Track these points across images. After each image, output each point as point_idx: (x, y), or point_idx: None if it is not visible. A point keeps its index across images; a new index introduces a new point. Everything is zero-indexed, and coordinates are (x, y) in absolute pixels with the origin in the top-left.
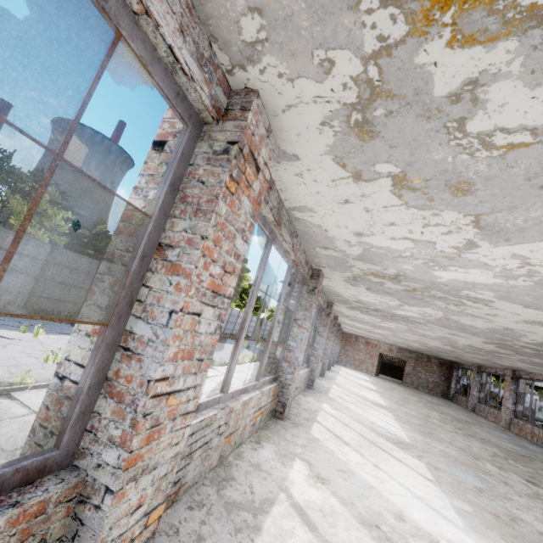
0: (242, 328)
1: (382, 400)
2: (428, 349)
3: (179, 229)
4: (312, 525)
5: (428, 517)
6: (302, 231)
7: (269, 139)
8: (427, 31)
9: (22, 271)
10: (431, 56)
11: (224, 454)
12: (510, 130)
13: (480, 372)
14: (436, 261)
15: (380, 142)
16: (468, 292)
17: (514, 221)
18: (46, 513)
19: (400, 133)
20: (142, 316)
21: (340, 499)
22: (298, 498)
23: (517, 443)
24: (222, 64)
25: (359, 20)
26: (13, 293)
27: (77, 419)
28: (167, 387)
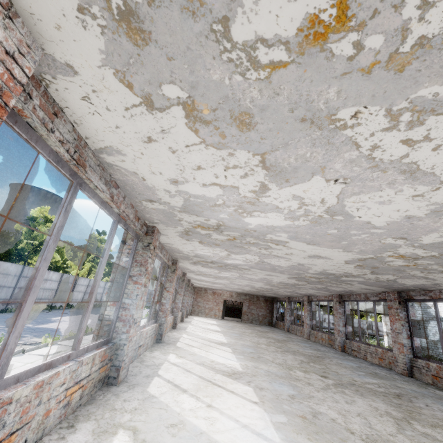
0: (29, 289)
1: (224, 339)
2: (256, 290)
3: None
4: None
5: None
6: (121, 181)
7: (13, 23)
8: None
9: None
10: None
11: None
12: (269, 41)
13: (290, 301)
14: (243, 208)
15: (156, 49)
16: (271, 235)
17: (289, 159)
18: None
19: (172, 37)
20: None
21: None
22: None
23: (315, 348)
24: None
25: None
26: None
27: None
28: None
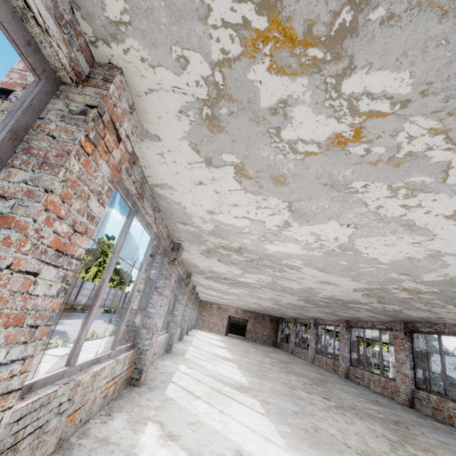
0: (97, 295)
1: (229, 355)
2: (263, 308)
3: (17, 180)
4: None
5: (260, 445)
6: (164, 207)
7: (132, 116)
8: (254, 56)
9: None
10: (258, 75)
11: (65, 436)
12: (306, 141)
13: (296, 323)
14: (266, 237)
15: (225, 135)
16: (287, 261)
17: (311, 207)
18: None
19: (239, 131)
20: None
21: (188, 451)
22: None
23: (318, 372)
24: (85, 33)
25: (207, 32)
26: None
27: None
28: None
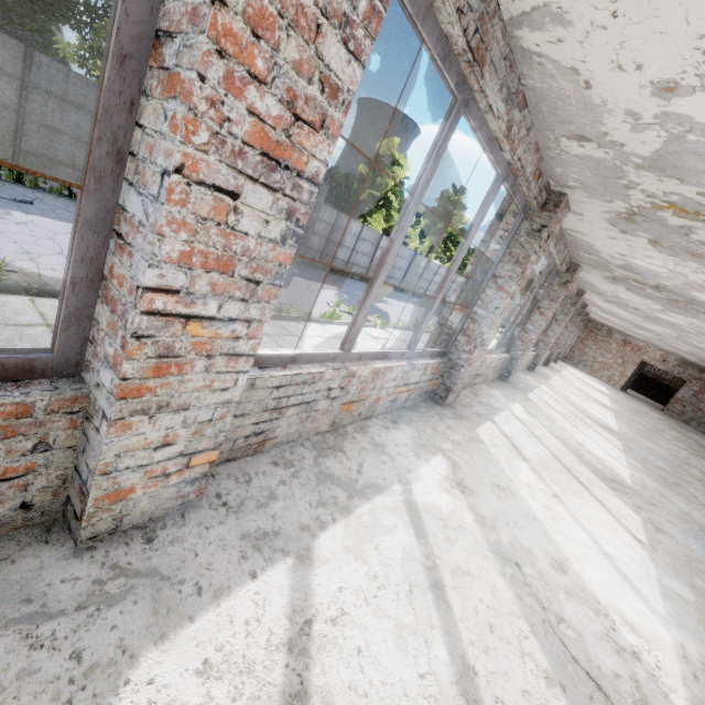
0: (381, 265)
1: (613, 423)
2: None
3: None
4: (422, 531)
5: (607, 581)
6: (536, 91)
7: None
8: None
9: None
10: None
11: (340, 422)
12: None
13: None
14: None
15: None
16: None
17: None
18: (34, 418)
19: None
20: (134, 180)
21: (478, 517)
22: (417, 497)
23: None
24: None
25: None
26: None
27: (67, 322)
28: (179, 306)
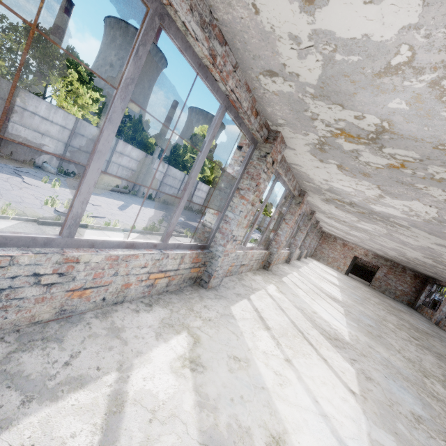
0: (93, 152)
1: (339, 295)
2: (406, 259)
3: None
4: (113, 435)
5: None
6: (226, 25)
7: None
8: None
9: (54, 136)
10: None
11: (74, 308)
12: None
13: None
14: None
15: None
16: None
17: None
18: None
19: None
20: None
21: (201, 398)
22: (133, 385)
23: None
24: None
25: None
26: (49, 154)
27: None
28: None
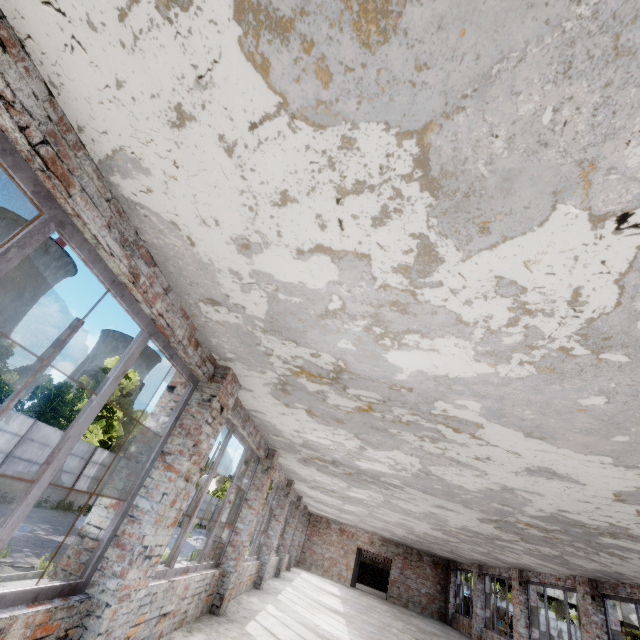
0: None
1: (345, 633)
2: (417, 538)
3: None
4: None
5: None
6: (157, 248)
7: None
8: None
9: None
10: None
11: None
12: None
13: (482, 574)
14: (383, 321)
15: None
16: (444, 404)
17: (491, 145)
18: None
19: None
20: None
21: None
22: None
23: None
24: None
25: None
26: None
27: None
28: None
